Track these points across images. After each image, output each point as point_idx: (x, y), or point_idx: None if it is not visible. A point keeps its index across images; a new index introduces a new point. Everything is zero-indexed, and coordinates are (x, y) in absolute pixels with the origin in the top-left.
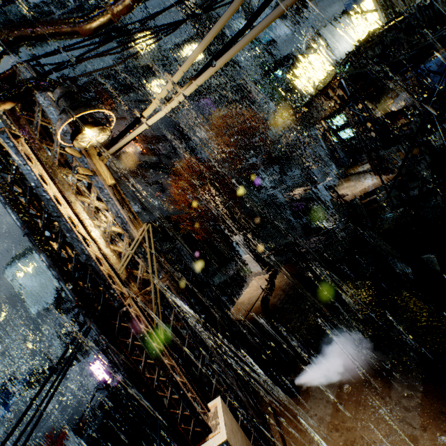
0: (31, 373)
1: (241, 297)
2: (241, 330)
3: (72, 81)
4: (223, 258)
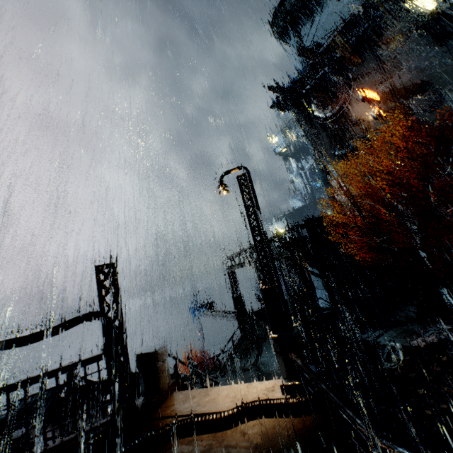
0: (209, 306)
1: (222, 387)
2: (116, 423)
3: (310, 51)
4: (452, 307)
